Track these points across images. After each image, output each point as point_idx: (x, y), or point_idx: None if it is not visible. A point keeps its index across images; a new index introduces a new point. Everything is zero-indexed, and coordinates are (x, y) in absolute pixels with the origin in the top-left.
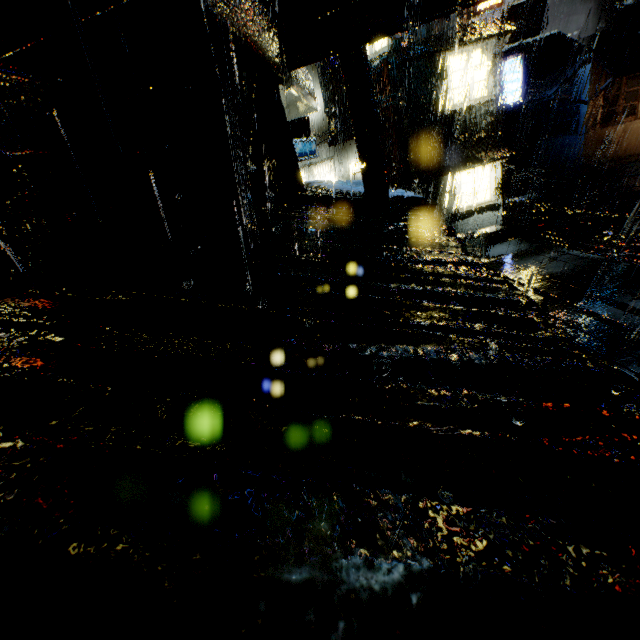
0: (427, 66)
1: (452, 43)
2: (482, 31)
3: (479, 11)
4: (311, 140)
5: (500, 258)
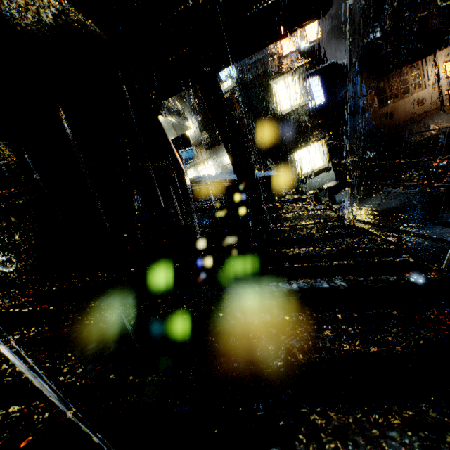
0: (261, 91)
1: (273, 75)
2: (290, 66)
3: (285, 55)
4: (192, 149)
5: (345, 204)
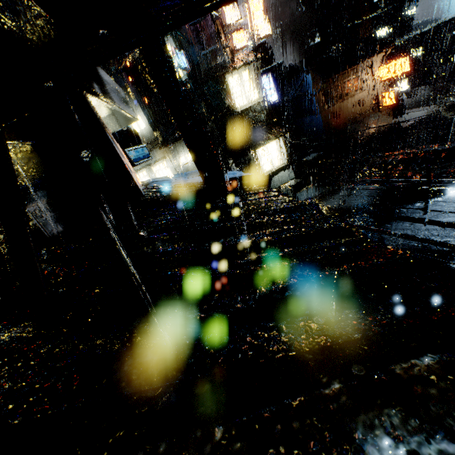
0: (215, 85)
1: (227, 69)
2: (244, 60)
3: (237, 49)
4: (142, 147)
5: None
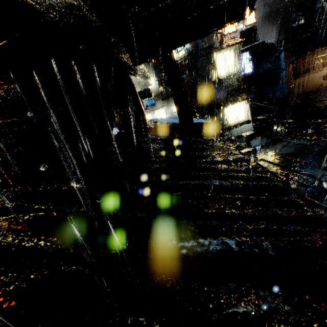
0: (205, 60)
1: (216, 49)
2: (229, 43)
3: (226, 34)
4: (152, 99)
5: (256, 148)
